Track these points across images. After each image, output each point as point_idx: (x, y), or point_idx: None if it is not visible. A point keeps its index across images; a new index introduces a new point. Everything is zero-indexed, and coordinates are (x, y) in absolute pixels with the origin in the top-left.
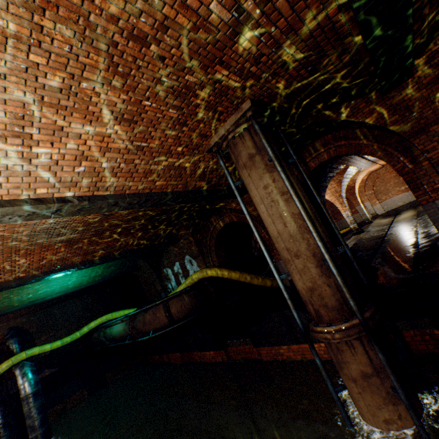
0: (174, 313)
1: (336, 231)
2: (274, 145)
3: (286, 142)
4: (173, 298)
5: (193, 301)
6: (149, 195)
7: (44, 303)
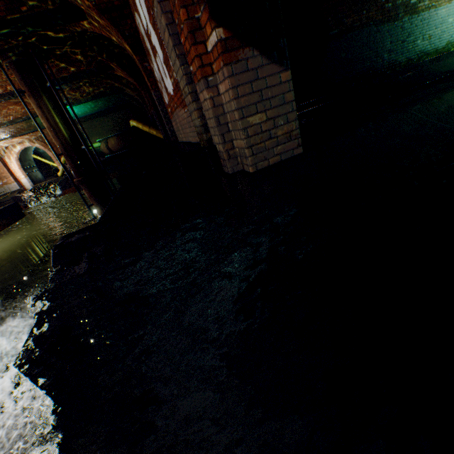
0: (111, 148)
1: (79, 137)
2: (26, 78)
3: (41, 69)
4: (110, 138)
5: (120, 143)
6: (11, 94)
7: (84, 118)
